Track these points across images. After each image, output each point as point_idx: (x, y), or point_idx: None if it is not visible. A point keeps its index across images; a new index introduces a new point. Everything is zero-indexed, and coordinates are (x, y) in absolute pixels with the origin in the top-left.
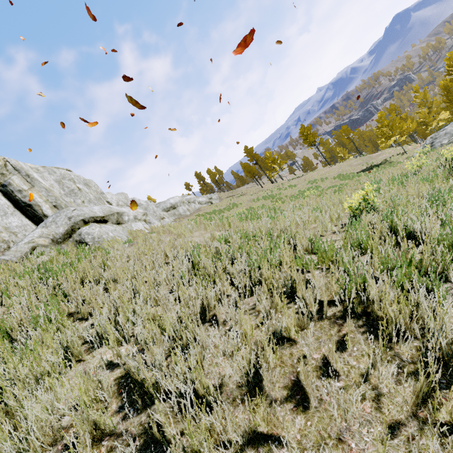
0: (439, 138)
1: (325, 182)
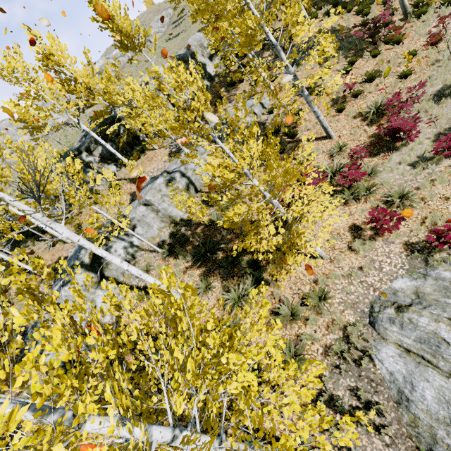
0: None
1: None
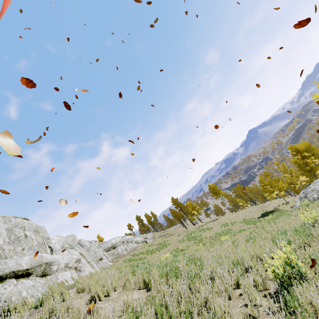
0: (309, 193)
1: (234, 225)
